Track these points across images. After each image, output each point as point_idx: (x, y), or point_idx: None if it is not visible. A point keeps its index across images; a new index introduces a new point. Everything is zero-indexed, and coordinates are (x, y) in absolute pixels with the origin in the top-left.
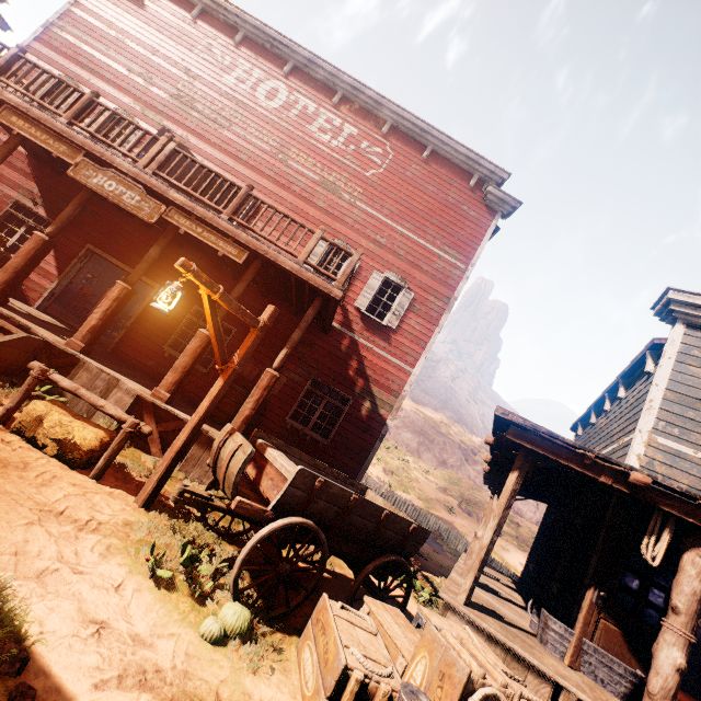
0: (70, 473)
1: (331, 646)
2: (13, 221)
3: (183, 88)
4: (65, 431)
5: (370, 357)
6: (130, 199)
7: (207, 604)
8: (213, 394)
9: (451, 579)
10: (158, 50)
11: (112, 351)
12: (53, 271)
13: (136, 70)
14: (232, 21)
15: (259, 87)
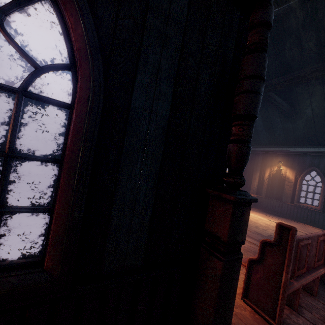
0: None
1: None
2: None
3: None
4: None
5: None
6: None
7: None
8: None
9: None
10: None
11: None
12: None
13: None
14: None
15: None
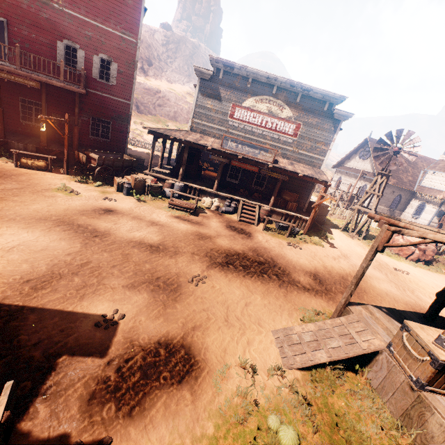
0: (45, 172)
1: (116, 182)
2: None
3: None
4: (35, 164)
5: (111, 101)
6: None
7: (93, 184)
8: (67, 145)
9: (152, 169)
10: None
11: None
12: None
13: None
14: None
15: None
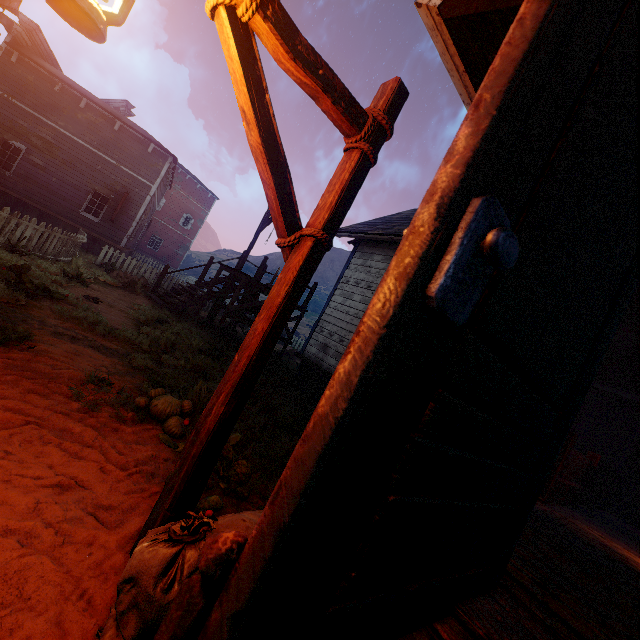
0: None
1: None
2: None
3: None
4: None
5: None
6: None
7: None
8: None
9: None
10: None
11: None
12: None
13: None
14: None
15: None
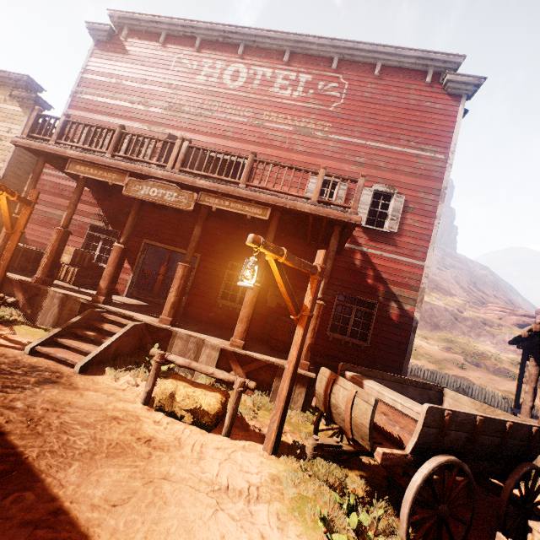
0: (209, 437)
1: None
2: (93, 239)
3: (171, 99)
4: (192, 401)
5: (382, 263)
6: (170, 197)
7: None
8: (297, 343)
9: None
10: (146, 79)
11: (182, 313)
12: (127, 266)
13: (136, 101)
14: (189, 33)
15: (223, 74)
